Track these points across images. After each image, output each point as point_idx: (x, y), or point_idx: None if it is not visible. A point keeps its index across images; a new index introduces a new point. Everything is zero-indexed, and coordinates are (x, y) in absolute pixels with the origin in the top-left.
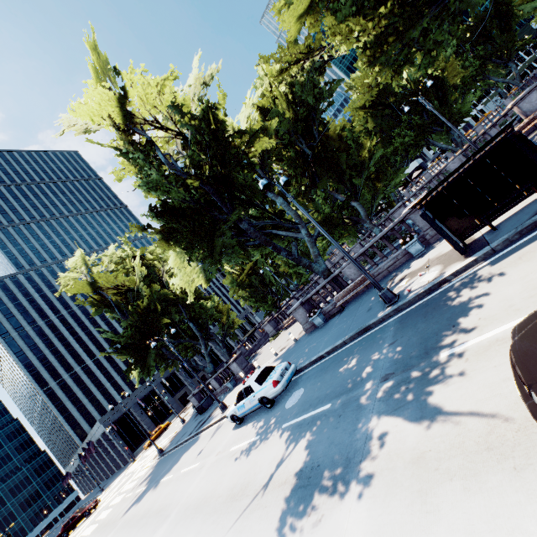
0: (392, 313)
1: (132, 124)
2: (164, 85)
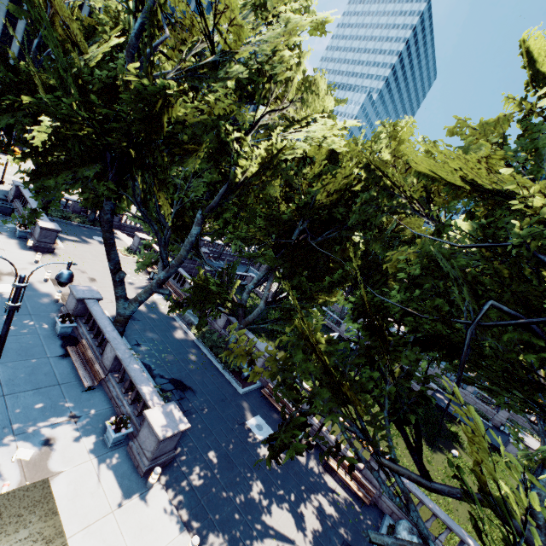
0: None
1: None
2: None
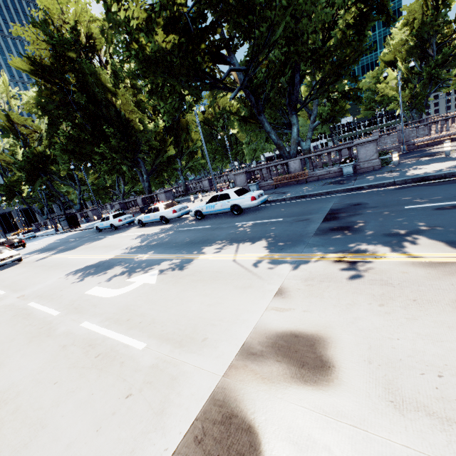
0: (51, 234)
1: (13, 123)
2: (28, 120)
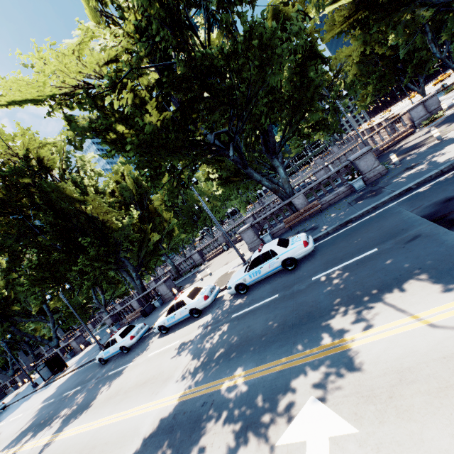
0: (29, 394)
1: None
2: None
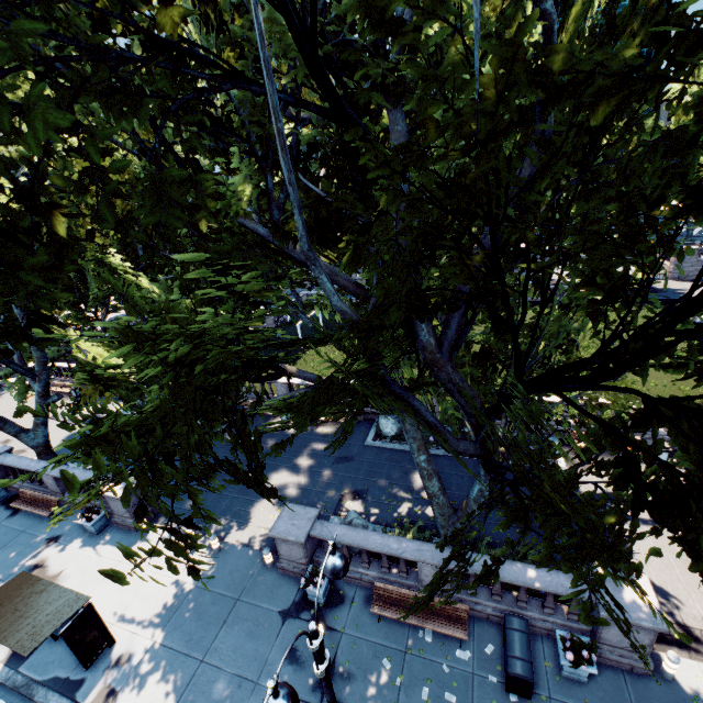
0: None
1: None
2: None
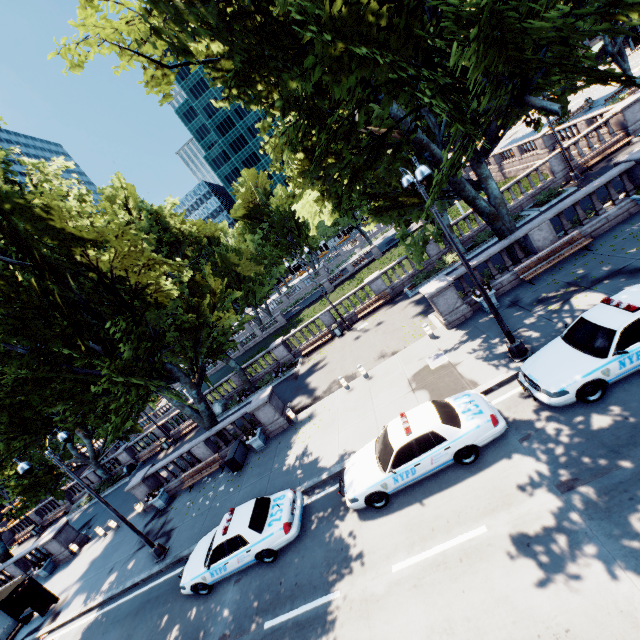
0: None
1: None
2: None
